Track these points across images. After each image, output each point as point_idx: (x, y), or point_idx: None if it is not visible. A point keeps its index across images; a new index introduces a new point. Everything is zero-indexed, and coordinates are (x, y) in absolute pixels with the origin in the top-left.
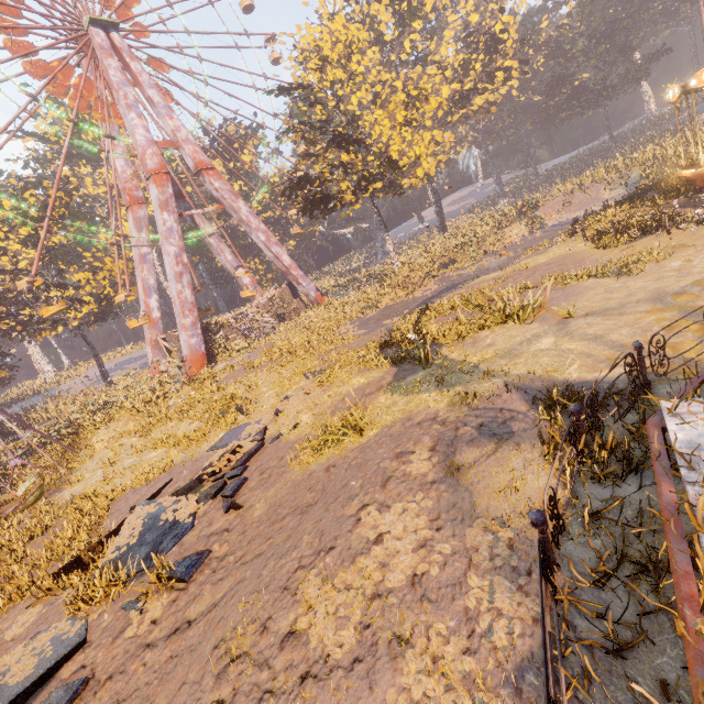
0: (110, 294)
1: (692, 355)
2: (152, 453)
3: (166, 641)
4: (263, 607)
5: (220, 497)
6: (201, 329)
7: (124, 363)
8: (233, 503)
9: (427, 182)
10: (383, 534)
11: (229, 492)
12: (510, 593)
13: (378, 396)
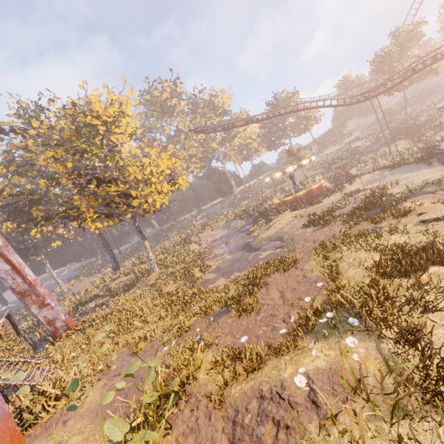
0: None
1: None
2: None
3: None
4: None
5: None
6: None
7: None
8: None
9: (98, 235)
10: None
11: None
12: None
13: None
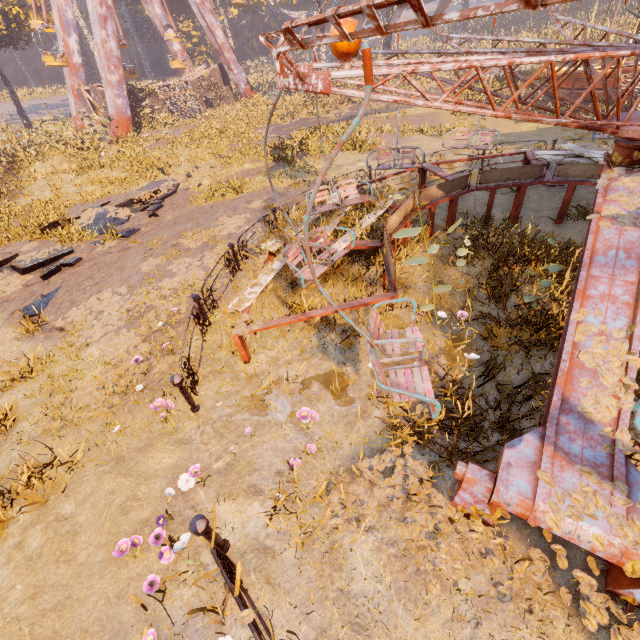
0: (20, 16)
1: (404, 184)
2: (90, 187)
3: (119, 252)
4: (166, 239)
5: (145, 212)
6: (127, 91)
7: (39, 107)
8: (154, 212)
9: None
10: (225, 223)
11: (151, 209)
12: (260, 237)
13: (256, 177)
